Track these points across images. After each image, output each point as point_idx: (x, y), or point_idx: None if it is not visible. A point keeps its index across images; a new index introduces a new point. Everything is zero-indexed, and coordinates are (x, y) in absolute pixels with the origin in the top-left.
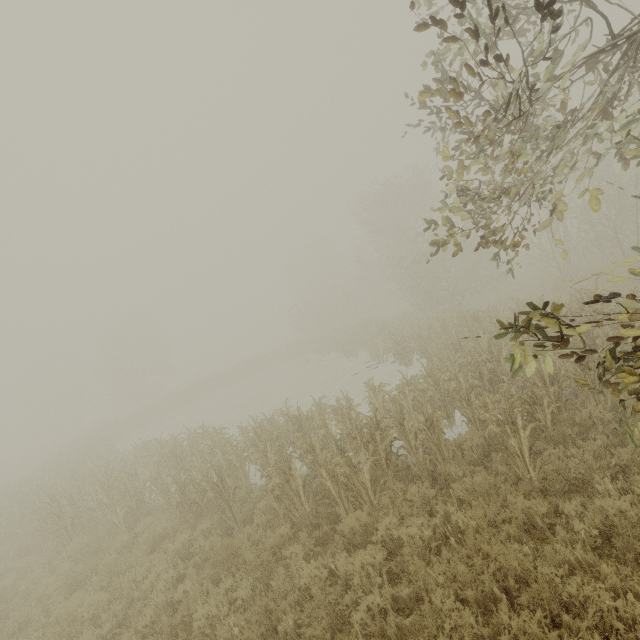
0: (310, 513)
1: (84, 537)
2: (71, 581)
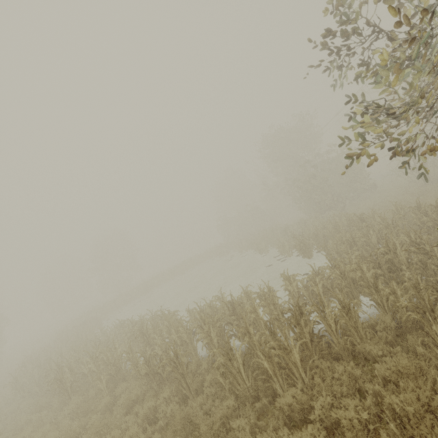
0: (250, 387)
1: (79, 398)
2: (68, 437)
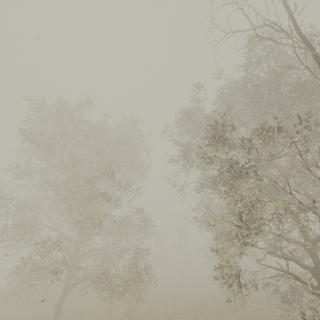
0: None
1: None
2: None
